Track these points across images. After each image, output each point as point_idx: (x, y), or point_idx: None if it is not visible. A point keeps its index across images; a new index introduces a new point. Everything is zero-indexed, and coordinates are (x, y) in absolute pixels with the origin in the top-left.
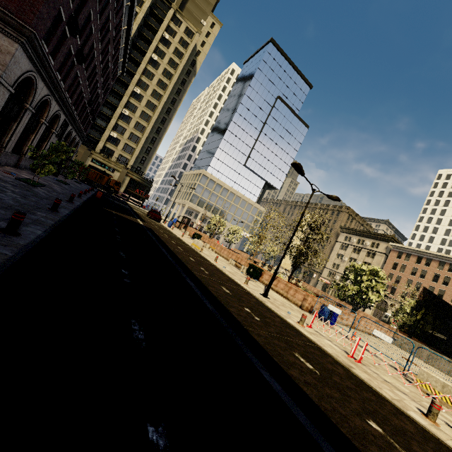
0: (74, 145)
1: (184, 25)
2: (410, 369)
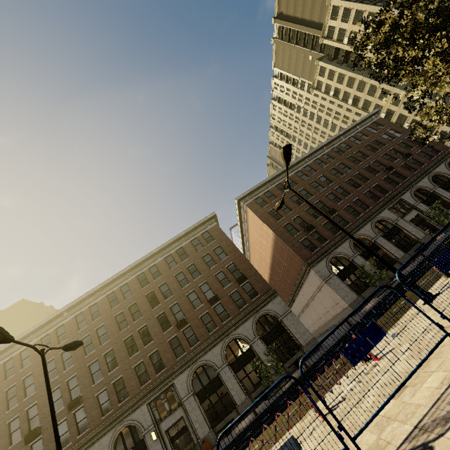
0: (449, 171)
1: (330, 23)
2: None
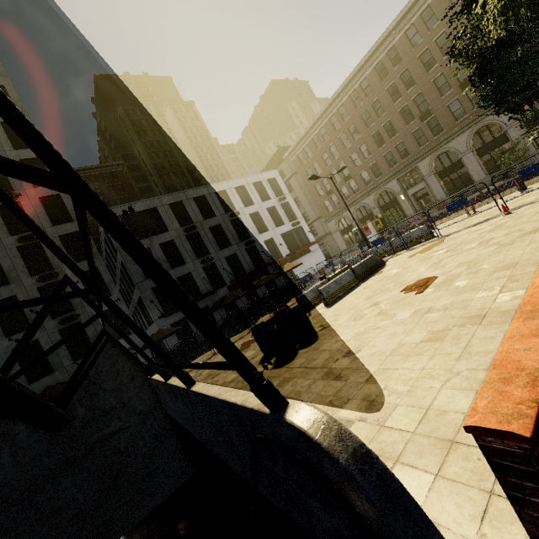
0: None
1: None
2: (429, 254)
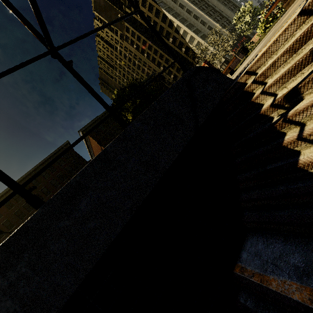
0: None
1: None
2: None
